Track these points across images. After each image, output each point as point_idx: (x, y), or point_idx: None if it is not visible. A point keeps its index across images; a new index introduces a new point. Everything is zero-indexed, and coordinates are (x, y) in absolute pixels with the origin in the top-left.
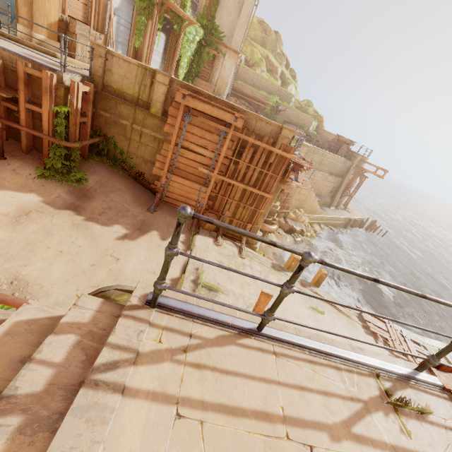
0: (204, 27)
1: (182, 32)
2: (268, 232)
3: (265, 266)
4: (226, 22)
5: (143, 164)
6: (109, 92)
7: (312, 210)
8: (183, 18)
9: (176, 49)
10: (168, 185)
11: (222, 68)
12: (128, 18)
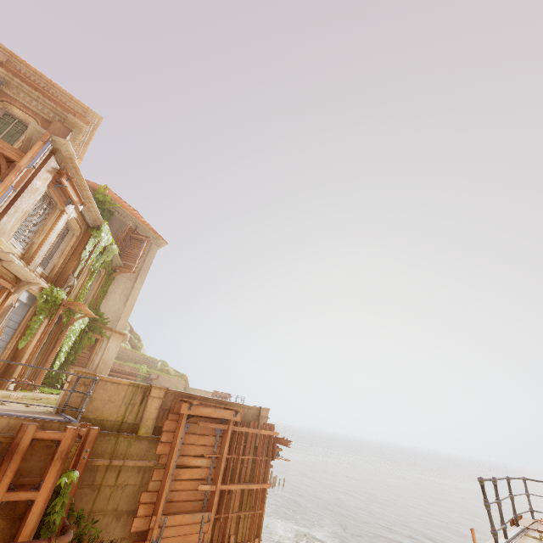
0: None
1: (71, 323)
2: None
3: None
4: (111, 310)
5: (114, 523)
6: None
7: None
8: (75, 311)
9: (59, 339)
10: (160, 538)
11: (106, 350)
12: (18, 318)
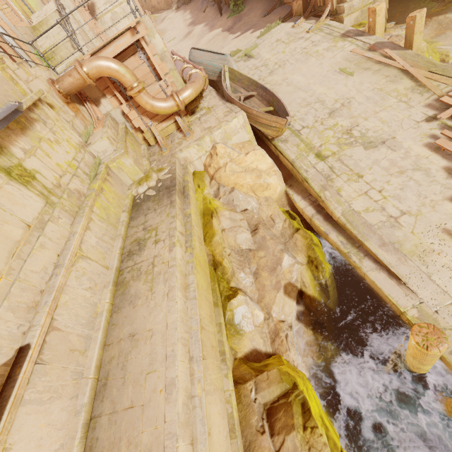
0: None
1: None
2: None
3: (331, 36)
4: None
5: None
6: None
7: None
8: None
9: None
10: None
11: None
12: None
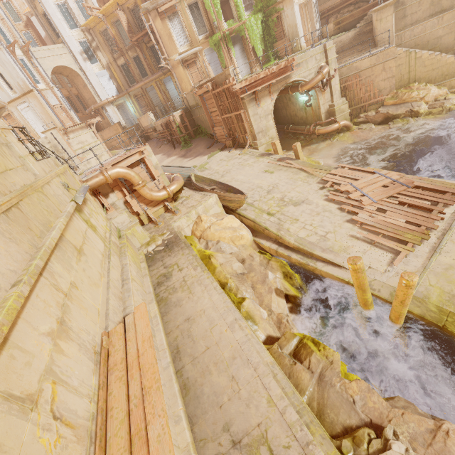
0: (261, 9)
1: (246, 32)
2: (340, 133)
3: (254, 156)
4: None
5: (210, 129)
6: (192, 108)
7: (450, 72)
8: (241, 25)
9: (248, 44)
10: (215, 134)
11: (286, 19)
12: (216, 59)
